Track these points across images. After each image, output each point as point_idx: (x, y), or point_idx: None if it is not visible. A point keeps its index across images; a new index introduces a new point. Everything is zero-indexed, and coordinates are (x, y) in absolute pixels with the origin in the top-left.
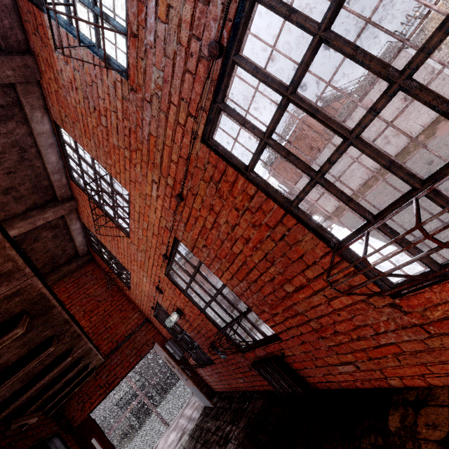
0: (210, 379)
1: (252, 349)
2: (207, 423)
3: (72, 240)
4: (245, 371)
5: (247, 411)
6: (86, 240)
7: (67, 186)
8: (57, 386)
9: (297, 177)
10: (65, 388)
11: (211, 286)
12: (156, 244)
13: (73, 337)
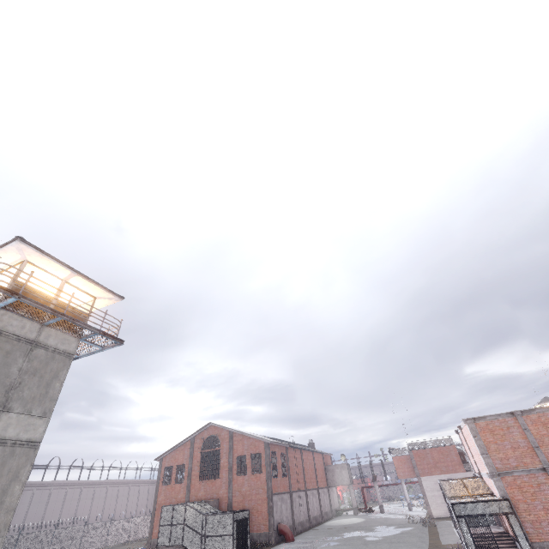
0: None
1: None
2: None
3: None
4: None
5: None
6: None
7: None
8: None
9: (428, 472)
10: None
11: None
12: None
13: None
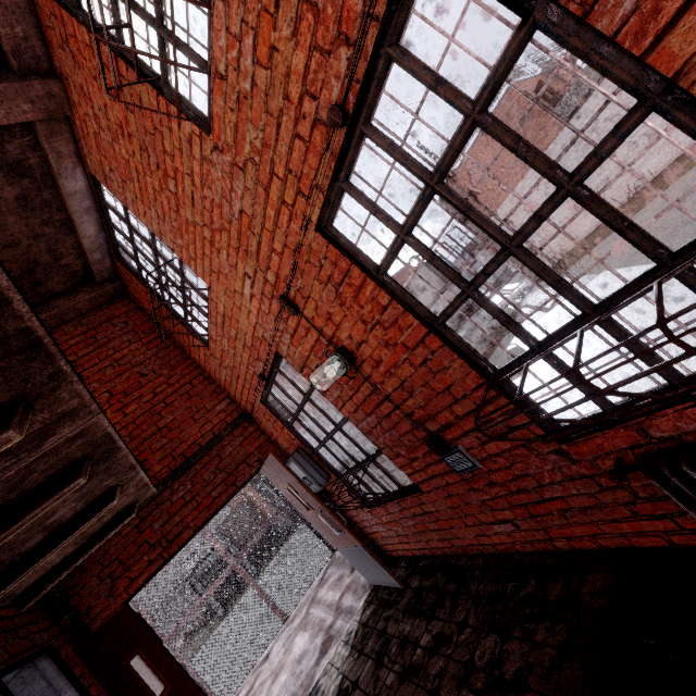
0: (388, 532)
1: (628, 419)
2: (395, 623)
3: (72, 232)
4: (537, 500)
5: (548, 603)
6: (106, 238)
7: (30, 17)
8: (9, 537)
9: (492, 205)
10: (53, 544)
11: (495, 215)
12: (307, 72)
13: (5, 340)
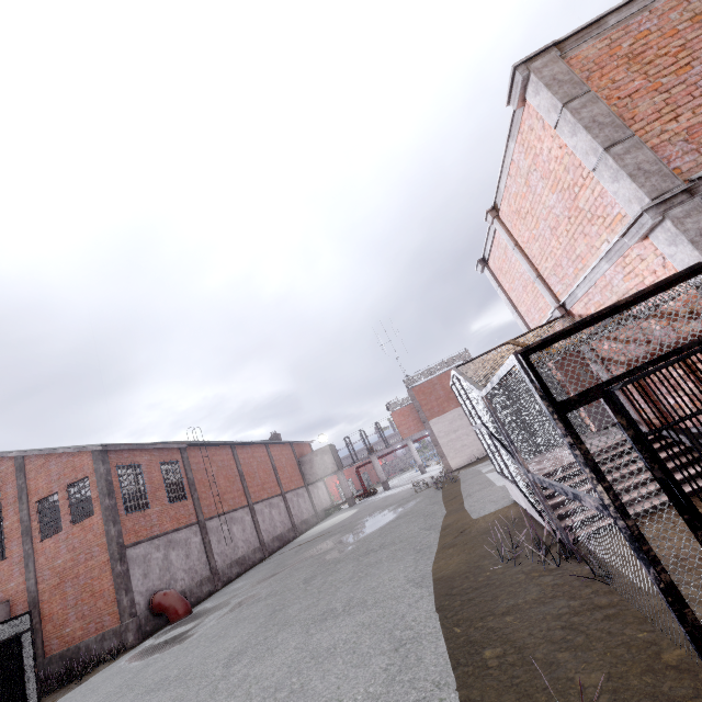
0: None
1: None
2: None
3: None
4: None
5: None
6: None
7: None
8: None
9: (440, 411)
10: None
11: None
12: None
13: None
